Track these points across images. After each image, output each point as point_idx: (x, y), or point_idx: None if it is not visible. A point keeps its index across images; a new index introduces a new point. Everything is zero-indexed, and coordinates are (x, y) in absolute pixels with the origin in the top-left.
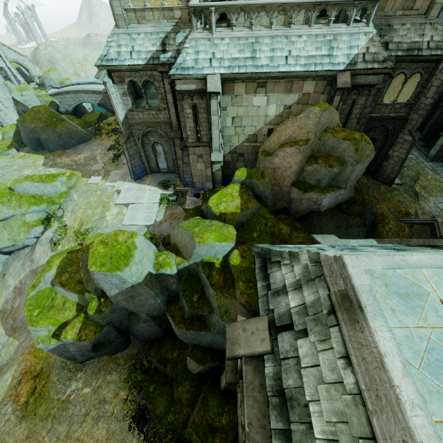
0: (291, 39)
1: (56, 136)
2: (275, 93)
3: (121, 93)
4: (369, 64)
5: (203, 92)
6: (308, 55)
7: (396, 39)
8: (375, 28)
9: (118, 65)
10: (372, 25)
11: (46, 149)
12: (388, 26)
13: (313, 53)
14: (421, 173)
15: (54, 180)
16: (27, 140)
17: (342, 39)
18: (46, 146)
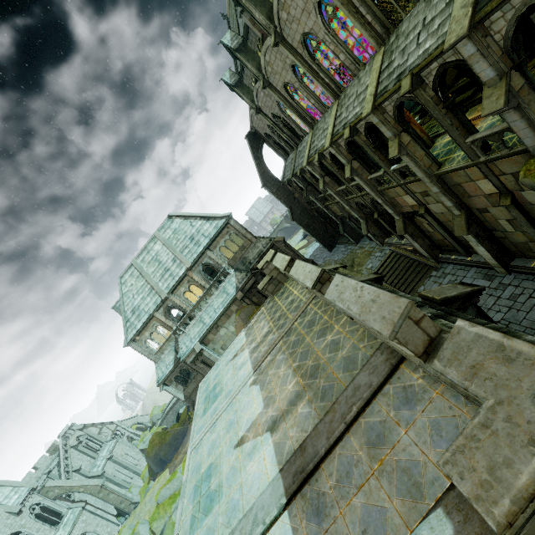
0: (211, 304)
1: (168, 446)
2: (225, 323)
3: (175, 387)
4: (243, 282)
5: (200, 353)
6: (221, 302)
7: (251, 258)
8: (240, 264)
9: (165, 377)
10: (231, 272)
11: (168, 463)
12: (244, 258)
13: (222, 300)
14: (355, 256)
15: (176, 474)
16: (155, 466)
17: (227, 286)
18: (166, 459)
